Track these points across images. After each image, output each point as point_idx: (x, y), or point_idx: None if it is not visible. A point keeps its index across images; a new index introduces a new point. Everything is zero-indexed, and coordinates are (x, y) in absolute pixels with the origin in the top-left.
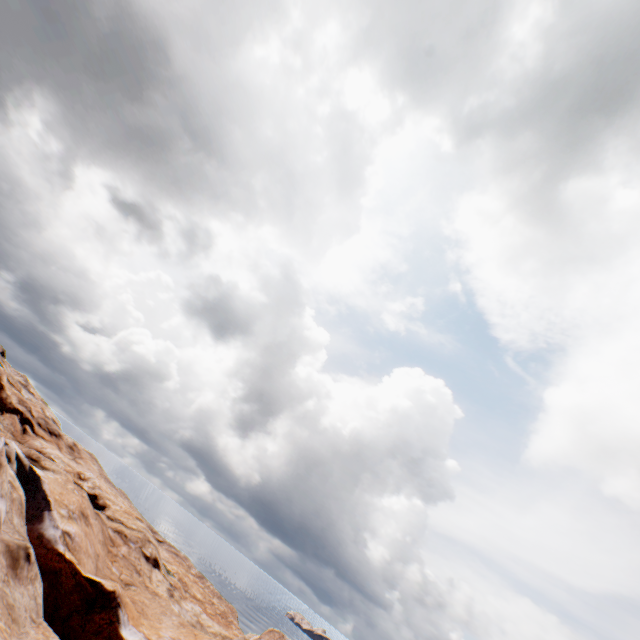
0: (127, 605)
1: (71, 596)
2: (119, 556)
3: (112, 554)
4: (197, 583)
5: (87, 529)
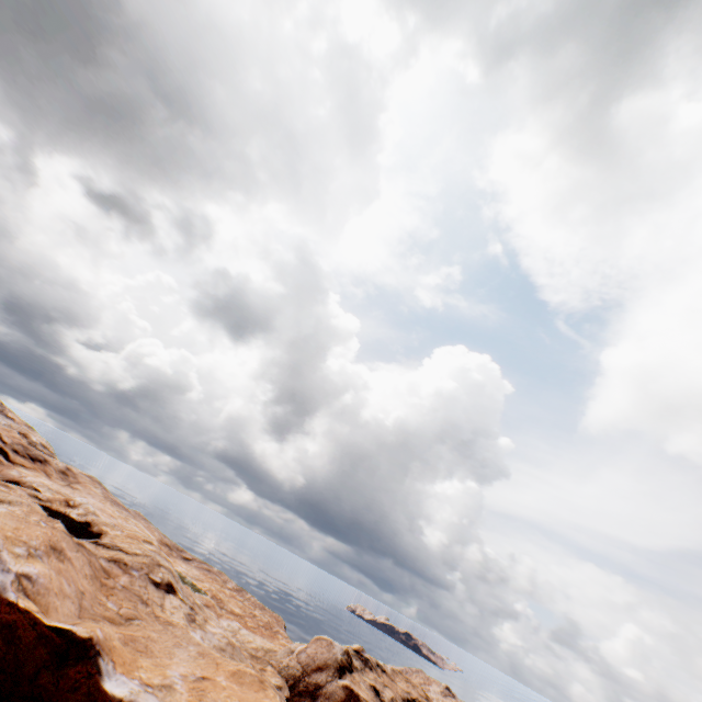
0: (114, 650)
1: (35, 651)
2: (117, 588)
3: (107, 587)
4: (235, 597)
5: (61, 565)
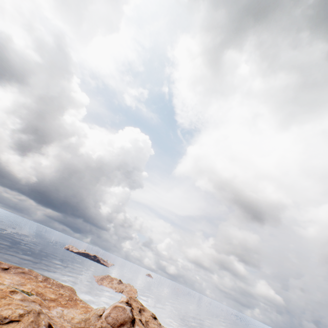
0: None
1: None
2: None
3: None
4: (47, 287)
5: None
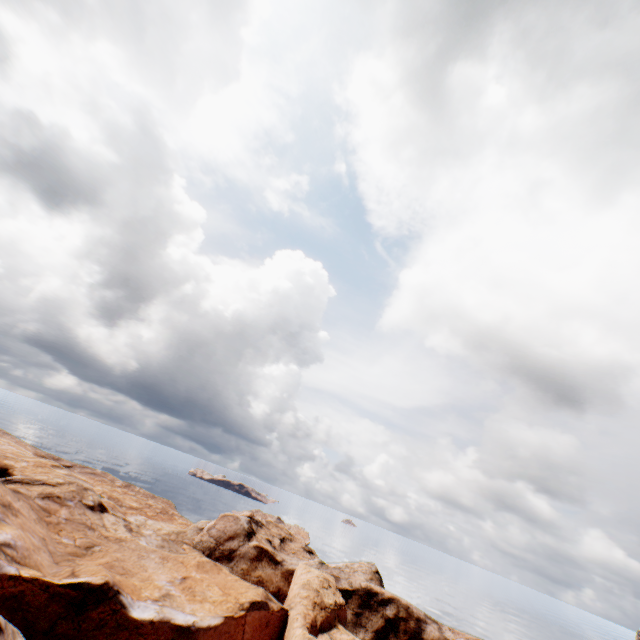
0: (121, 584)
1: (47, 609)
2: (62, 523)
3: (53, 525)
4: (127, 493)
5: (19, 521)
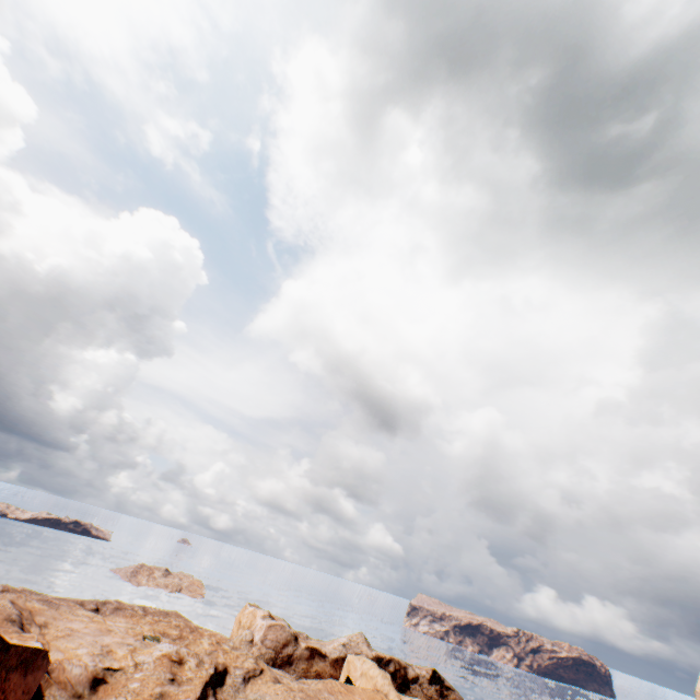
0: None
1: None
2: None
3: None
4: (157, 621)
5: None
